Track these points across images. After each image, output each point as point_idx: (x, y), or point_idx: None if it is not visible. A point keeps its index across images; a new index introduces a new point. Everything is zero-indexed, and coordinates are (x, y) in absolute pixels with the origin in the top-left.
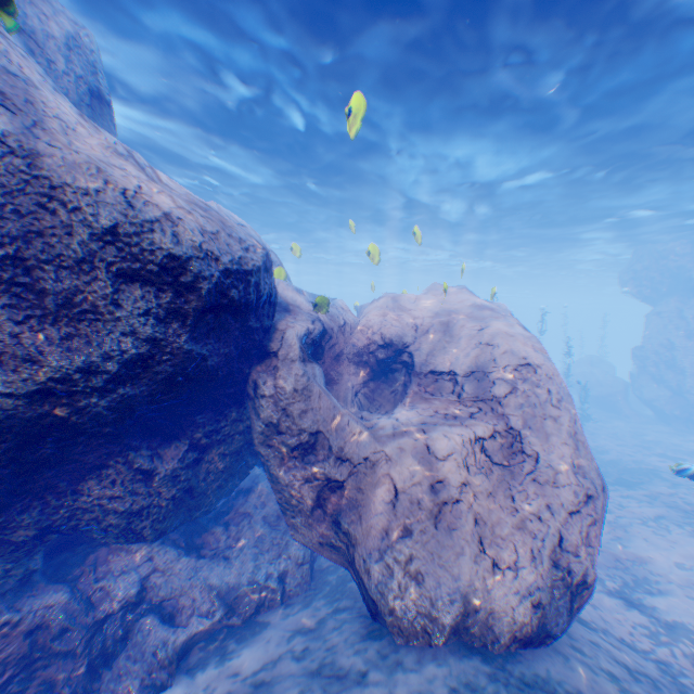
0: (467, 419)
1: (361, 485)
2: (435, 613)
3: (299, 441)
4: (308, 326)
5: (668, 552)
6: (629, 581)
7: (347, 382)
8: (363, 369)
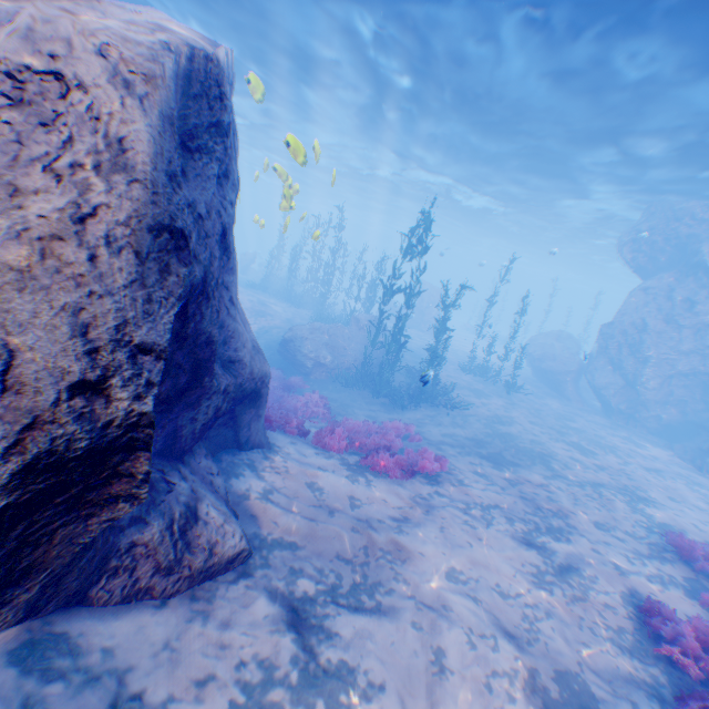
0: None
1: None
2: None
3: None
4: None
5: (457, 553)
6: (344, 583)
7: None
8: None
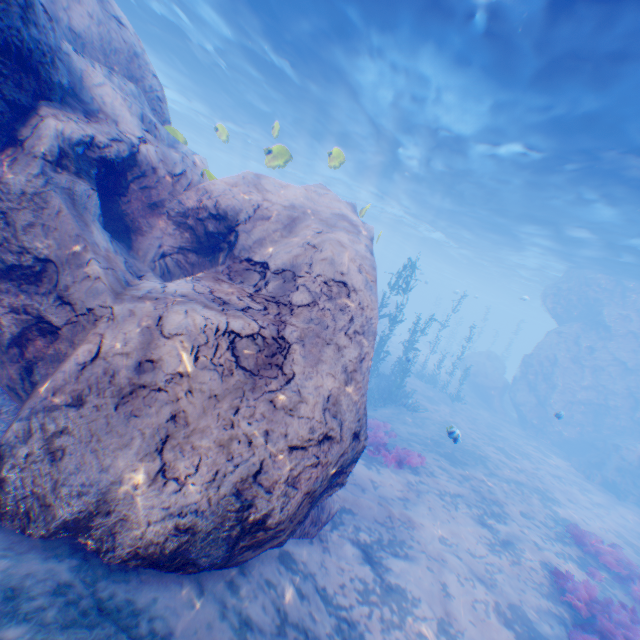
0: (238, 312)
1: (77, 339)
2: (53, 500)
3: (20, 263)
4: (96, 136)
5: (442, 525)
6: (385, 539)
7: (156, 239)
8: (187, 235)
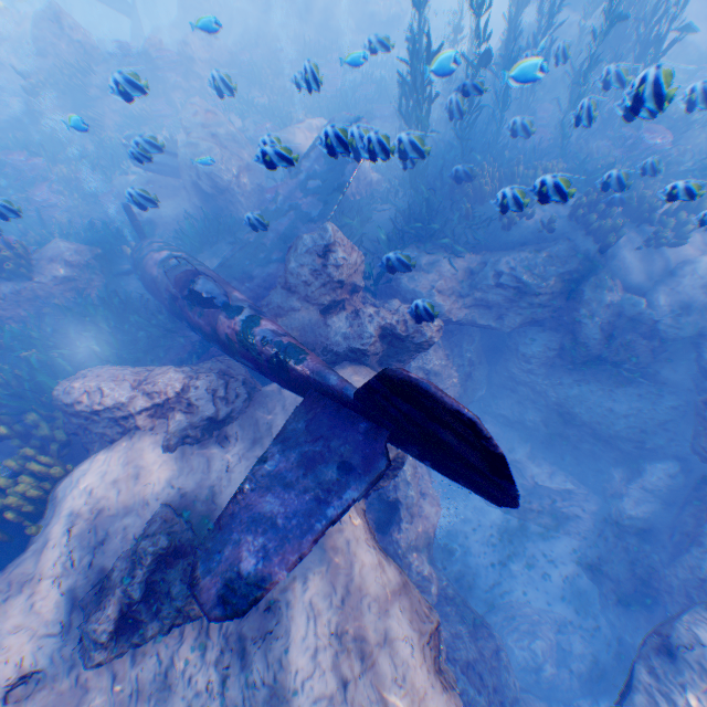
0: None
1: None
2: None
3: None
4: None
5: None
6: None
7: None
8: None
